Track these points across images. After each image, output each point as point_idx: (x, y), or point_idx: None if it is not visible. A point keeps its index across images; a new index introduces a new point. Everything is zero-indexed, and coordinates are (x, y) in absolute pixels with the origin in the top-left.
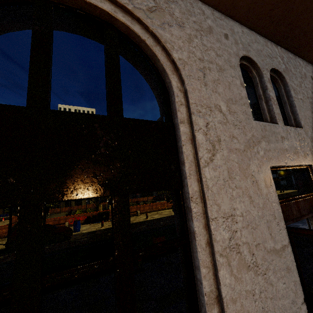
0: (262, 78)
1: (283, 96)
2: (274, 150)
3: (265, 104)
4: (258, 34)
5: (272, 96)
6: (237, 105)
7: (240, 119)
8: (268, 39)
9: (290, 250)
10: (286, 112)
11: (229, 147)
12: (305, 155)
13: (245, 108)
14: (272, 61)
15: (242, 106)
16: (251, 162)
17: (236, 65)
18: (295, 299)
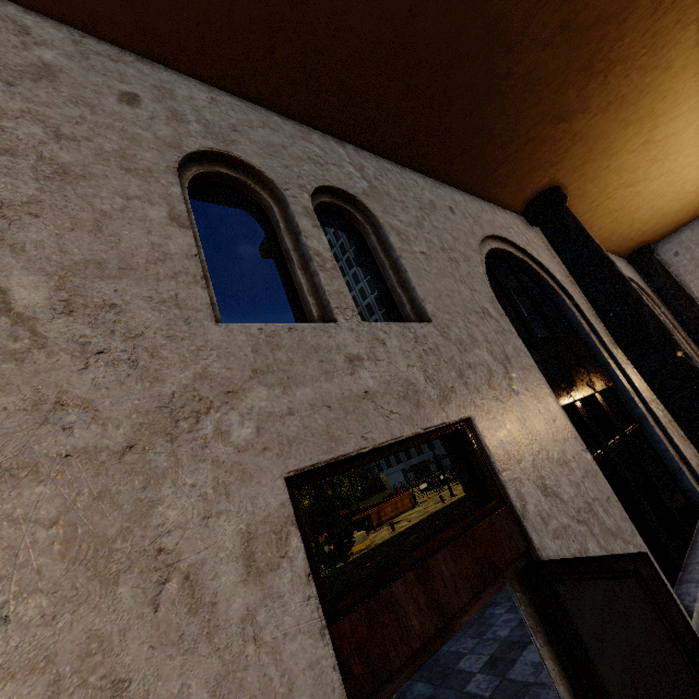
0: (288, 208)
1: (377, 249)
2: (311, 409)
3: (301, 273)
4: (279, 115)
5: (318, 249)
6: (130, 282)
7: (135, 327)
8: (313, 127)
9: None
10: (391, 288)
11: (7, 458)
12: (444, 394)
13: (178, 289)
14: (323, 171)
15: (160, 284)
16: (166, 490)
17: (163, 170)
18: None
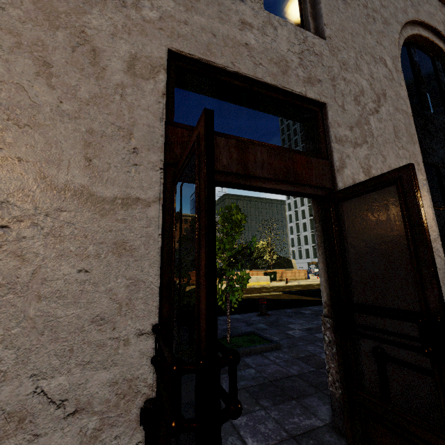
0: None
1: None
2: (201, 29)
3: None
4: None
5: None
6: None
7: None
8: None
9: (156, 214)
10: (305, 19)
11: None
12: (311, 80)
13: None
14: None
15: None
16: (95, 11)
17: None
18: (112, 317)
